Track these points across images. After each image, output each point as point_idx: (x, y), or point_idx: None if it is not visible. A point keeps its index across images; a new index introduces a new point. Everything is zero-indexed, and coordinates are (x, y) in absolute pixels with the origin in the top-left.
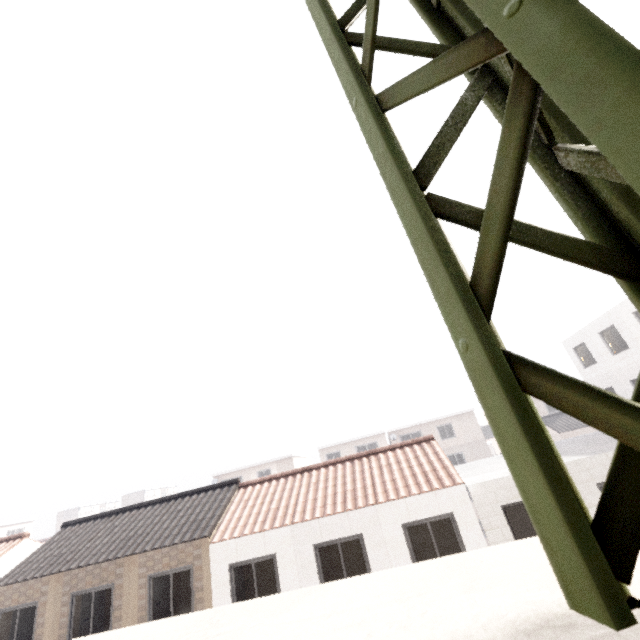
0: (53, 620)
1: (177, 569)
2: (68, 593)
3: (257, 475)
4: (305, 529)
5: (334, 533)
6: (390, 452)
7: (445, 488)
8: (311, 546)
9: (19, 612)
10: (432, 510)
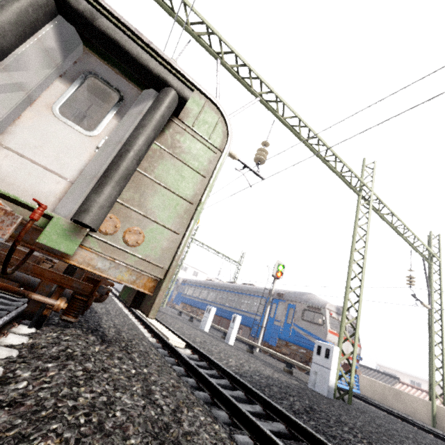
0: None
1: None
2: None
3: (409, 381)
4: None
5: None
6: None
7: None
8: None
9: None
10: None
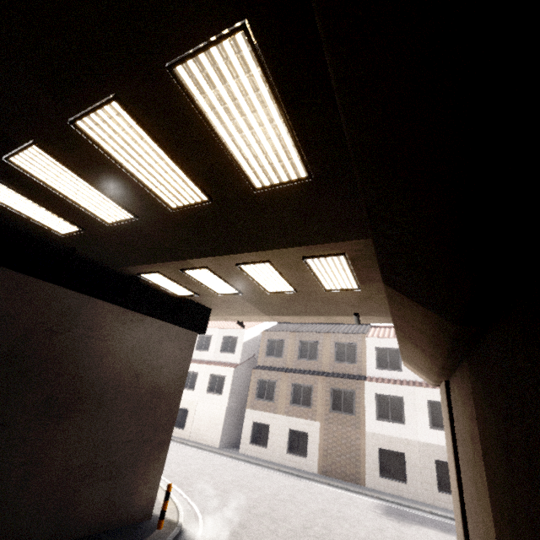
0: (291, 348)
1: (349, 343)
2: (298, 340)
3: None
4: None
5: None
6: None
7: None
8: None
9: (276, 342)
10: None
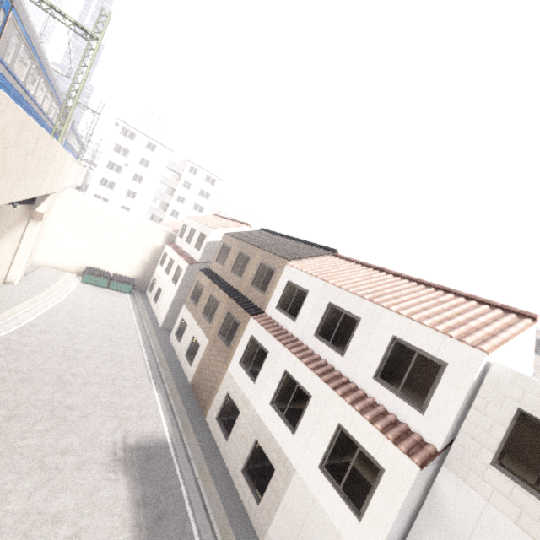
0: (232, 258)
1: (270, 267)
2: (239, 250)
3: None
4: (331, 290)
5: (344, 305)
6: (463, 299)
7: (460, 341)
8: (327, 302)
9: (227, 248)
10: (428, 347)
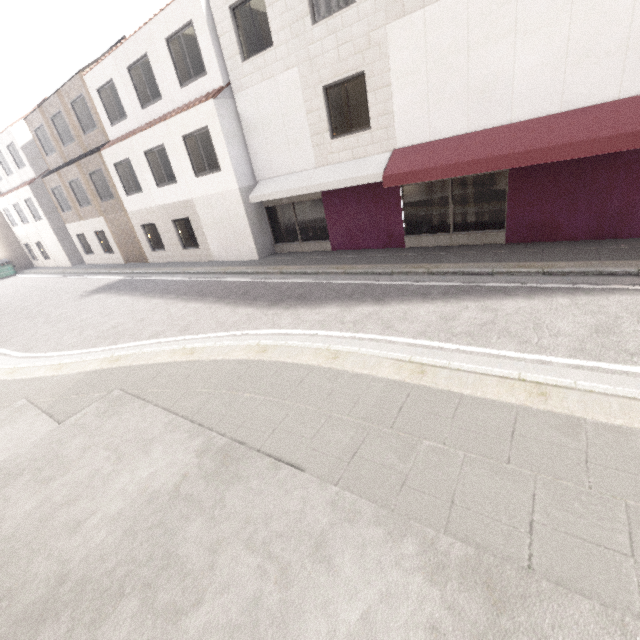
0: (52, 133)
1: (78, 97)
2: (49, 118)
3: None
4: (119, 55)
5: (133, 56)
6: None
7: None
8: (126, 69)
9: (41, 131)
10: (179, 20)
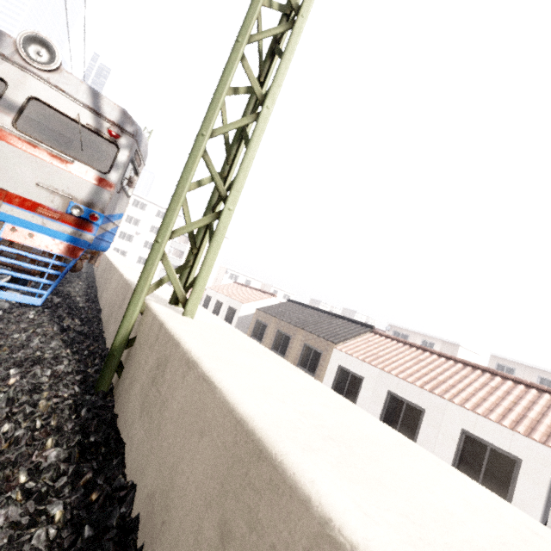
0: (270, 335)
1: (316, 349)
2: (277, 328)
3: (421, 342)
4: (387, 378)
5: (405, 394)
6: (511, 382)
7: (528, 438)
8: (386, 390)
9: (262, 324)
10: (500, 442)
